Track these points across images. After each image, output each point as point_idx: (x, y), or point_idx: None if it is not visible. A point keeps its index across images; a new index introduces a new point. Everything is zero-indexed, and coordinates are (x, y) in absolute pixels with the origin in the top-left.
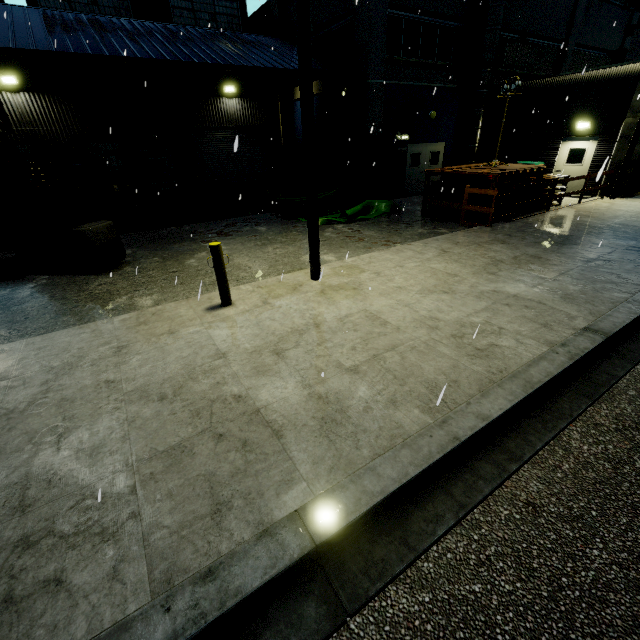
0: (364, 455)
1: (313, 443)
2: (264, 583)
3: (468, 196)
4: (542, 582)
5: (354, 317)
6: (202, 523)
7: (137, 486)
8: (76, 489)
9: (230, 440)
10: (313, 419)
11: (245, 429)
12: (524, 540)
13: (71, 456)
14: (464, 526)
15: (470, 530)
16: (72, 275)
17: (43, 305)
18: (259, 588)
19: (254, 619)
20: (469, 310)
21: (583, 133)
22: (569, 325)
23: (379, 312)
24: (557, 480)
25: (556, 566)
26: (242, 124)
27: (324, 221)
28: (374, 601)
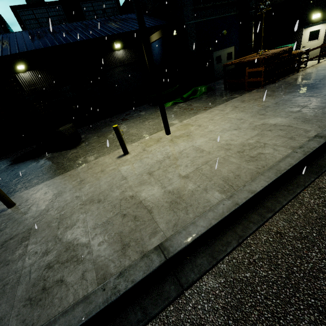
0: (190, 217)
1: (166, 214)
2: (144, 277)
3: (248, 74)
4: (282, 270)
5: (187, 150)
6: (117, 253)
7: (90, 240)
8: (66, 243)
9: (128, 216)
10: (166, 203)
11: (135, 211)
12: (274, 251)
13: (63, 230)
14: (242, 246)
15: (245, 248)
16: (60, 151)
17: (49, 167)
18: (142, 279)
19: (142, 293)
20: (248, 137)
21: (317, 20)
22: (305, 136)
23: (199, 145)
24: (294, 219)
25: (291, 262)
26: (127, 62)
27: (173, 103)
28: (197, 283)
